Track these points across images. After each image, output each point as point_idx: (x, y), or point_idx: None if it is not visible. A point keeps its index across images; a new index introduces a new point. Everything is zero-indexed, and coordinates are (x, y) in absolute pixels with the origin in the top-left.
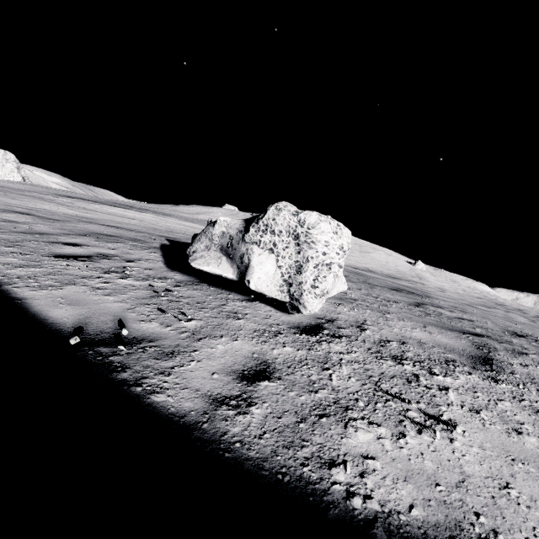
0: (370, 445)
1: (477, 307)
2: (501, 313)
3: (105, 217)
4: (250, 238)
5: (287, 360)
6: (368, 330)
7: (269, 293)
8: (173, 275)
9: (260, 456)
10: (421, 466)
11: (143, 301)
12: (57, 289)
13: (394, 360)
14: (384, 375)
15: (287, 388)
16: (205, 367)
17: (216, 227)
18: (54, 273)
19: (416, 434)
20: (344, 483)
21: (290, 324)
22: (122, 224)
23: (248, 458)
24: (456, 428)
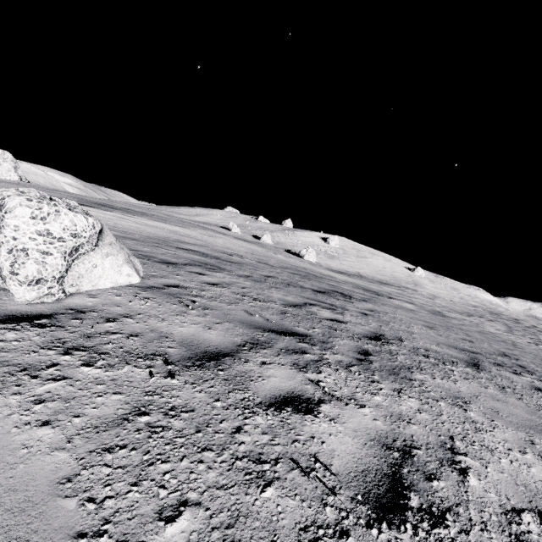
0: None
1: (444, 314)
2: (474, 321)
3: None
4: None
5: None
6: (115, 322)
7: None
8: None
9: None
10: None
11: None
12: None
13: (67, 350)
14: (2, 363)
15: None
16: None
17: None
18: None
19: None
20: None
21: (7, 312)
22: None
23: None
24: None
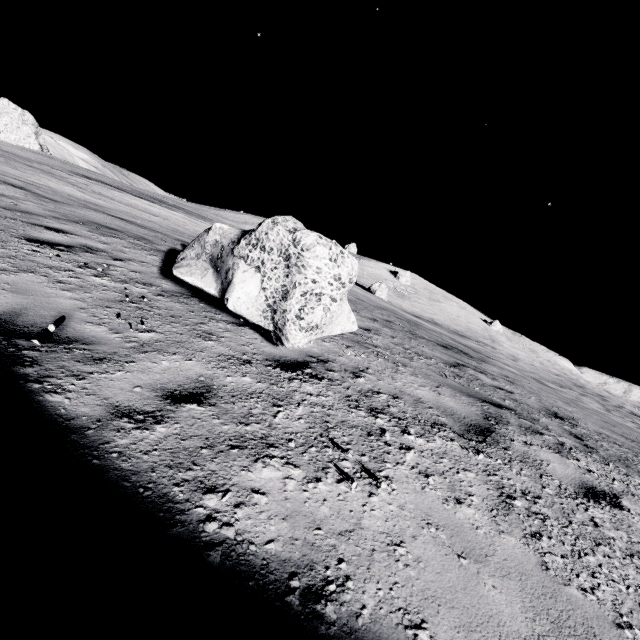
0: (269, 482)
1: (545, 384)
2: (572, 395)
3: (121, 208)
4: (239, 252)
5: (237, 389)
6: (363, 378)
7: (250, 317)
8: (163, 283)
9: (133, 469)
10: (314, 510)
11: (106, 303)
12: (9, 274)
13: (370, 411)
14: (344, 423)
15: (215, 415)
16: (131, 379)
17: (209, 234)
18: (15, 257)
19: (334, 482)
20: (211, 509)
21: (270, 356)
22: (137, 219)
23: (118, 468)
24: (381, 483)
